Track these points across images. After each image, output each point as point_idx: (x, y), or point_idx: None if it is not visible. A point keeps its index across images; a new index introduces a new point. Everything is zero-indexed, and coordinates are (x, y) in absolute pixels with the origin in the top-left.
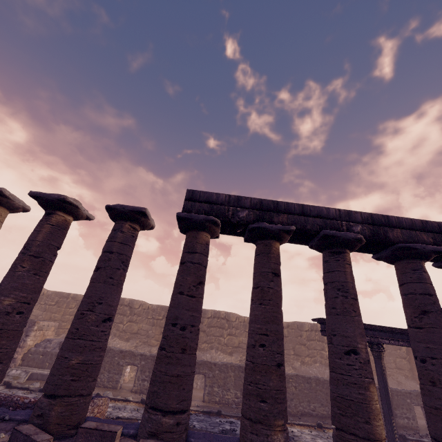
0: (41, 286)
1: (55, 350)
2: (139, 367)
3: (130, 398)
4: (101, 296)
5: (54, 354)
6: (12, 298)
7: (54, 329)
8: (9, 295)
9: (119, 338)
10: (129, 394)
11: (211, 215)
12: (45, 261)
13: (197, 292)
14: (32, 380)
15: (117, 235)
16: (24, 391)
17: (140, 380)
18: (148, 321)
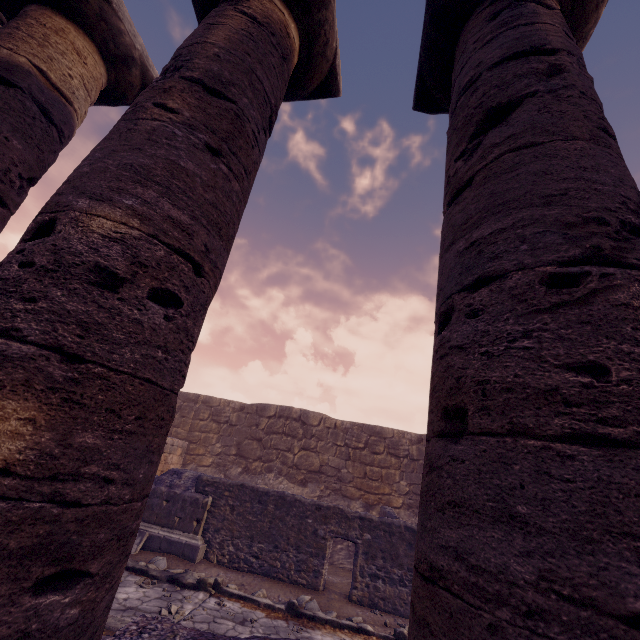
0: (231, 222)
1: (189, 492)
2: (359, 544)
3: (366, 626)
4: (625, 196)
5: (188, 501)
6: (128, 210)
7: (182, 452)
8: (112, 198)
9: (288, 479)
10: (350, 608)
11: None
12: (243, 124)
13: None
14: (150, 549)
15: (535, 8)
16: (139, 578)
17: (366, 576)
18: (338, 450)
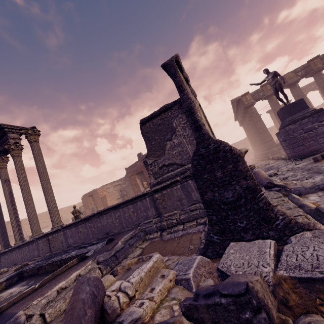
0: None
1: None
2: None
3: None
4: None
5: None
6: None
7: None
8: None
9: None
10: None
11: (305, 92)
12: None
13: (312, 106)
14: None
15: None
16: None
17: None
18: None
